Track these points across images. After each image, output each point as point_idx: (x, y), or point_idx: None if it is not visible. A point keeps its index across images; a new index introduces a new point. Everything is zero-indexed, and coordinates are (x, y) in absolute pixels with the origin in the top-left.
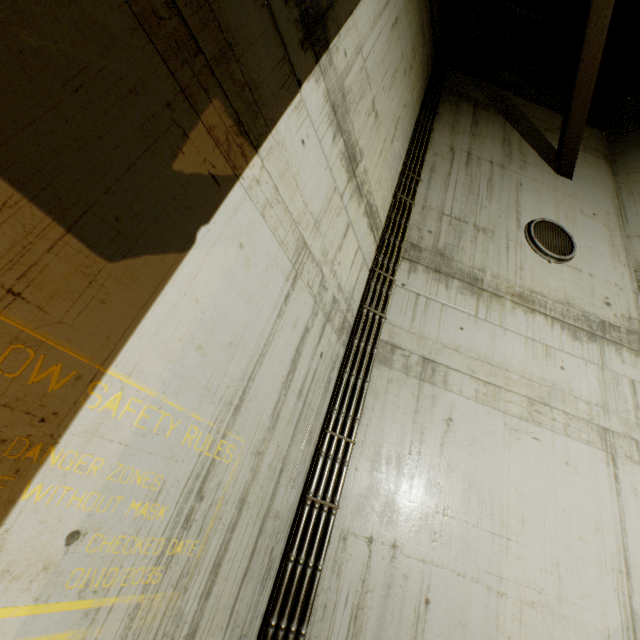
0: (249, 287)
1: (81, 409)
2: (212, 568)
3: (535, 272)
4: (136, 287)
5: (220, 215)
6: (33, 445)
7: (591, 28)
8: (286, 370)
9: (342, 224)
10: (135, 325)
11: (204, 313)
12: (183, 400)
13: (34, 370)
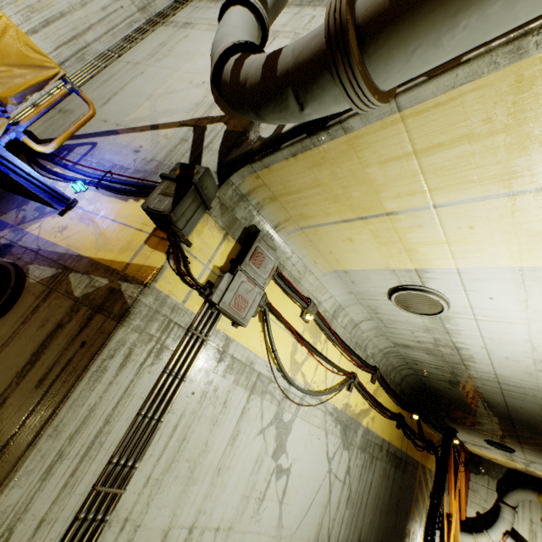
0: None
1: None
2: (46, 21)
3: None
4: None
5: None
6: None
7: None
8: None
9: None
10: None
11: None
12: None
13: None
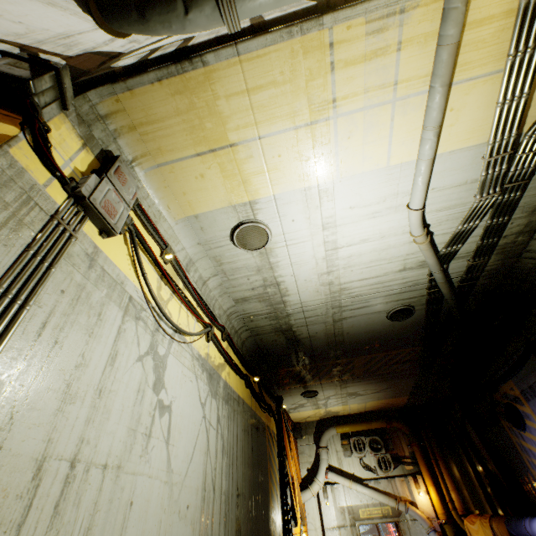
0: None
1: None
2: None
3: None
4: None
5: None
6: None
7: None
8: None
9: None
10: None
11: None
12: None
13: None
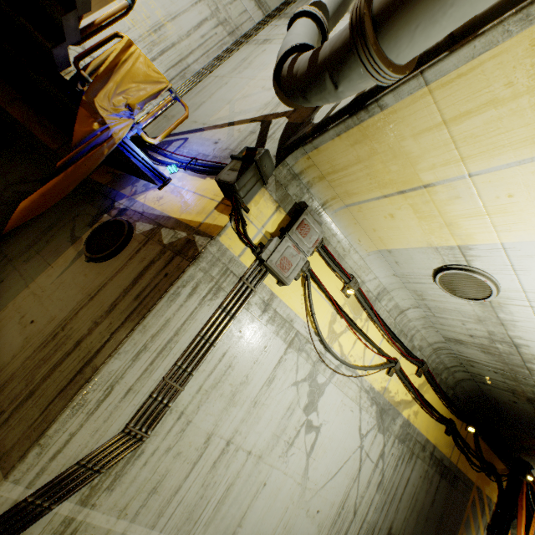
0: None
1: None
2: (162, 51)
3: None
4: None
5: None
6: None
7: None
8: (195, 25)
9: None
10: None
11: None
12: (156, 4)
13: None
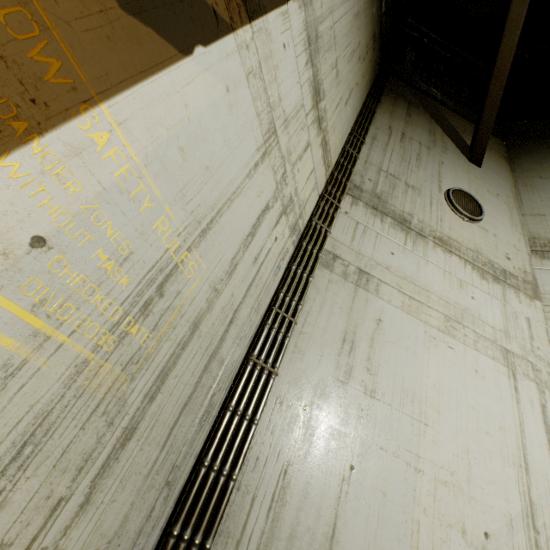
0: (228, 131)
1: (70, 121)
2: (159, 374)
3: (452, 225)
4: (138, 50)
5: (215, 49)
6: (19, 119)
7: (504, 43)
8: (247, 230)
9: (304, 139)
10: (132, 83)
11: (190, 122)
12: (160, 187)
13: (35, 47)
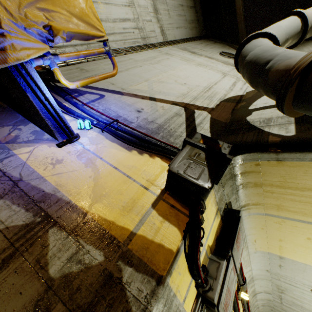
0: None
1: None
2: None
3: (218, 57)
4: None
5: None
6: None
7: (236, 1)
8: (121, 18)
9: (149, 18)
10: None
11: None
12: None
13: None
